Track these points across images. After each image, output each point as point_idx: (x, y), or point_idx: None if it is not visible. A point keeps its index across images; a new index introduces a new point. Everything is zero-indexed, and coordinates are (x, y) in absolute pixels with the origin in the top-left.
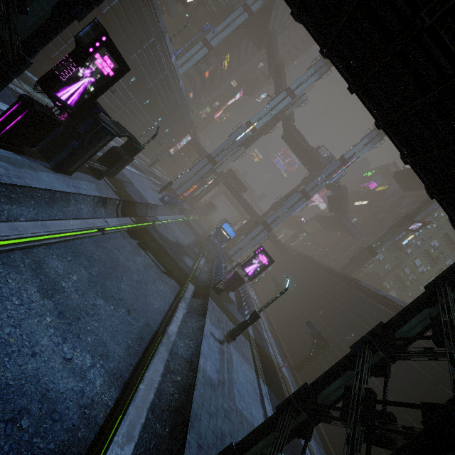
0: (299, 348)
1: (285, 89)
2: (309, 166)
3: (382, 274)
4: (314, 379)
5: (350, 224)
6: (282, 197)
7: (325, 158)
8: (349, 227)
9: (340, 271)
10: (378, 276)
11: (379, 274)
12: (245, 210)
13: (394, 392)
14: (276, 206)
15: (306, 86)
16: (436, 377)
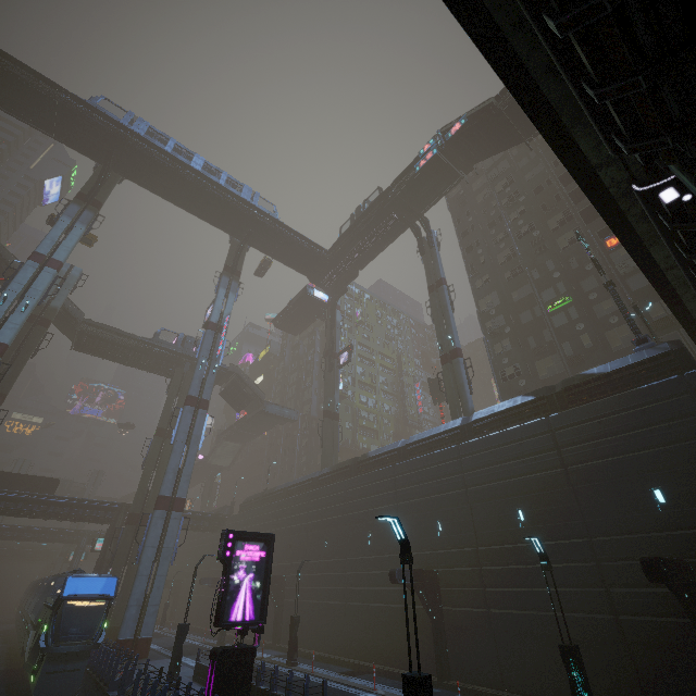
0: (405, 636)
1: (29, 258)
2: (162, 368)
3: (351, 438)
4: (477, 650)
5: (276, 408)
6: (154, 440)
7: (180, 344)
8: (279, 413)
9: (330, 468)
10: (350, 443)
11: (348, 440)
12: (85, 519)
13: (556, 530)
14: (154, 460)
15: (71, 244)
16: (558, 464)
